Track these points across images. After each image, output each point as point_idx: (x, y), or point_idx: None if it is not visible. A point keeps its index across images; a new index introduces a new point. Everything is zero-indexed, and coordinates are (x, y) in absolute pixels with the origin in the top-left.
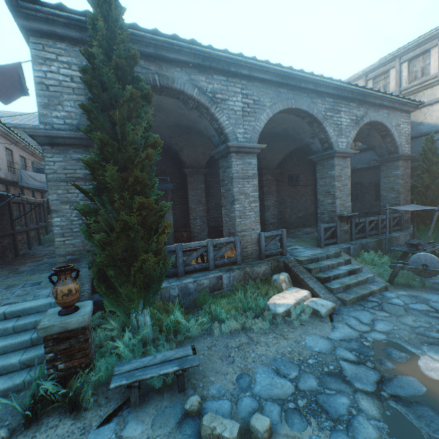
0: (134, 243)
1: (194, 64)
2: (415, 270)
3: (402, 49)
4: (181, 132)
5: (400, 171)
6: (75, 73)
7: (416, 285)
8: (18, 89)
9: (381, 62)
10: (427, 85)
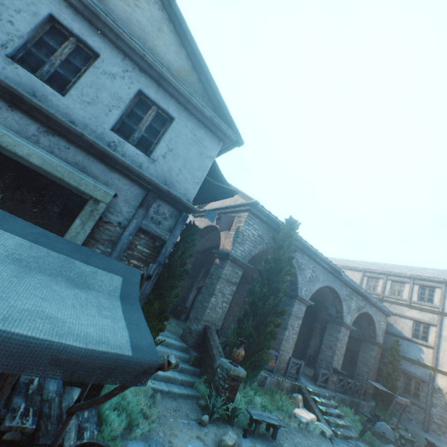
0: (265, 340)
1: (299, 247)
2: (378, 433)
3: (390, 272)
4: (257, 258)
5: (374, 353)
6: (255, 233)
7: (376, 446)
8: (228, 227)
9: (375, 270)
10: (400, 303)
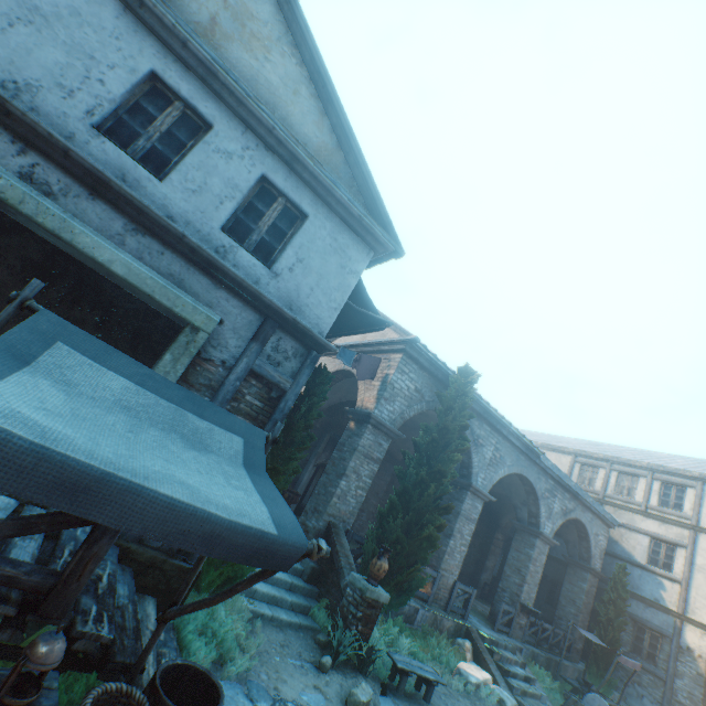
0: (419, 550)
1: (477, 411)
2: None
3: (616, 458)
4: (410, 424)
5: (586, 585)
6: (412, 386)
7: None
8: (371, 373)
9: (593, 454)
10: (630, 507)
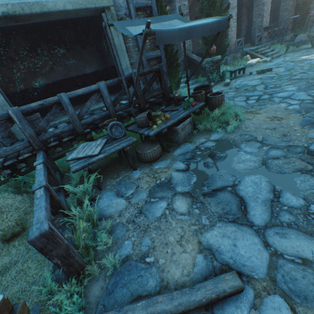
0: (222, 34)
1: None
2: (296, 43)
3: None
4: None
5: None
6: None
7: (295, 51)
8: None
9: None
10: None
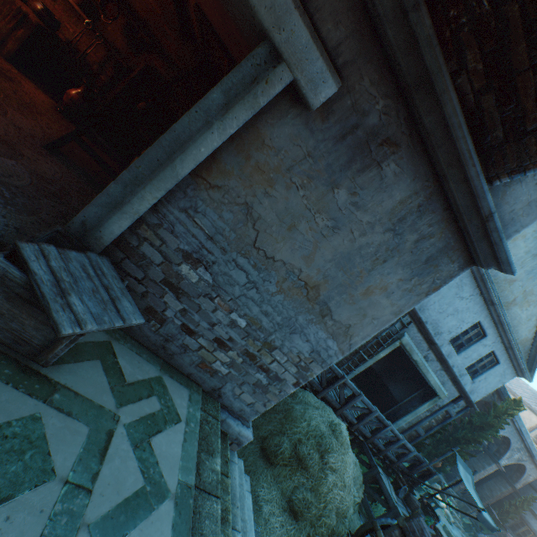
0: (451, 461)
1: None
2: None
3: None
4: None
5: (504, 490)
6: None
7: None
8: None
9: None
10: None
